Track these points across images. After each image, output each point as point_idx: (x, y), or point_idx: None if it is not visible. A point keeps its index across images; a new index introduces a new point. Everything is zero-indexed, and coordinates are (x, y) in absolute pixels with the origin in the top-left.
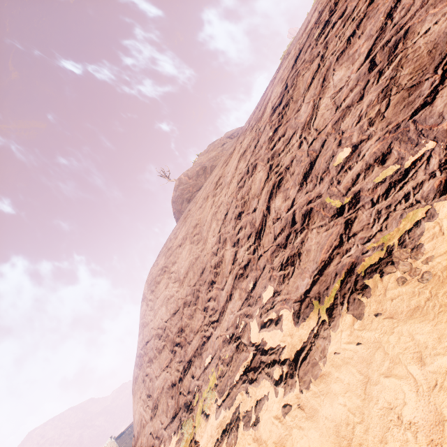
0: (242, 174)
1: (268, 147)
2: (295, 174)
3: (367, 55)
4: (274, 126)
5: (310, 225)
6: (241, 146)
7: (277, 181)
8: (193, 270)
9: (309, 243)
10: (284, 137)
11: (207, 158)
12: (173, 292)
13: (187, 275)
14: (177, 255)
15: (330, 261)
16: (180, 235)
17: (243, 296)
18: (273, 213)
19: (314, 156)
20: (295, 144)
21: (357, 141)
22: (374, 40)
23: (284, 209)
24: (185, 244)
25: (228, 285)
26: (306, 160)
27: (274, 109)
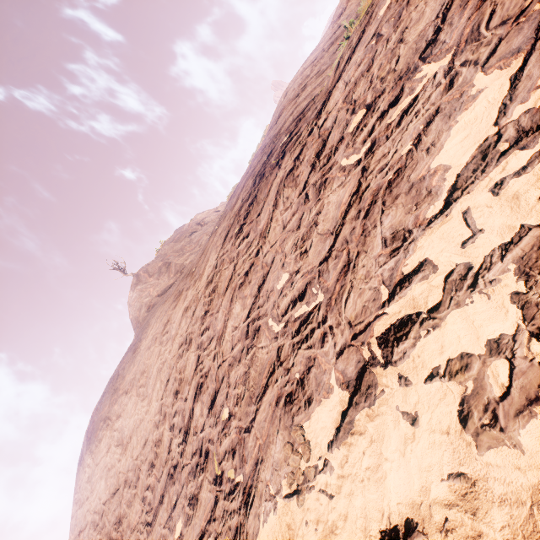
0: (183, 339)
1: (200, 328)
2: (208, 391)
3: (248, 313)
4: (205, 304)
5: (206, 470)
6: (186, 295)
7: (200, 382)
8: (137, 436)
9: (203, 493)
10: (208, 332)
11: (172, 250)
12: (115, 460)
13: (131, 440)
14: (123, 405)
15: (204, 535)
16: (128, 375)
17: (168, 509)
18: (194, 420)
19: (217, 387)
20: (212, 353)
21: (231, 410)
22: (252, 303)
23: (199, 427)
24: (131, 393)
25: (163, 479)
26: (214, 384)
27: (208, 282)
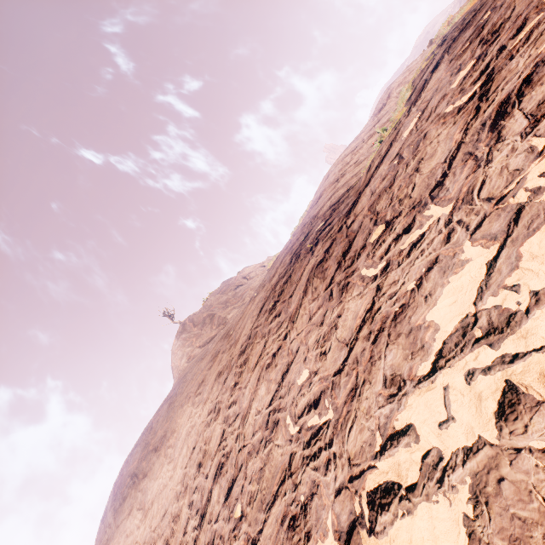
0: (212, 405)
1: (228, 400)
2: (227, 475)
3: (271, 400)
4: (236, 375)
5: None
6: (221, 358)
7: (221, 462)
8: (158, 503)
9: None
10: (235, 407)
11: (218, 301)
12: (134, 526)
13: (152, 506)
14: (150, 463)
15: None
16: (160, 430)
17: None
18: (211, 505)
19: (235, 474)
20: (236, 432)
21: (244, 508)
22: (275, 390)
23: (214, 515)
24: (160, 452)
25: None
26: (233, 469)
27: (241, 352)
